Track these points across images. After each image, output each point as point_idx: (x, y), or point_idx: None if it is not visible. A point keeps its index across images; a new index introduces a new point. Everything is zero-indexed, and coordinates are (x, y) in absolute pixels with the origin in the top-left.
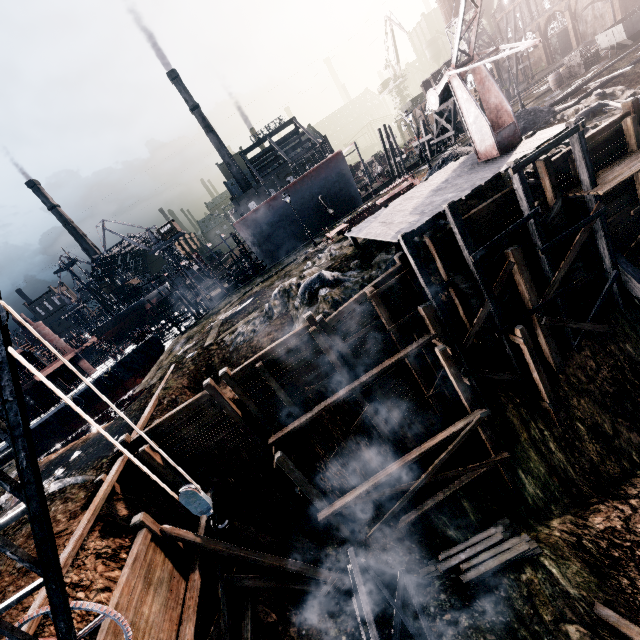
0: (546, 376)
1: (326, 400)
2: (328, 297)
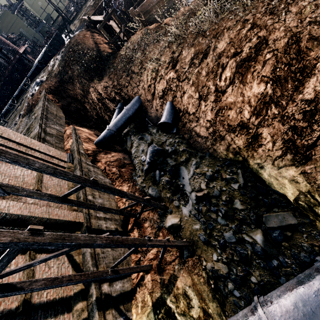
0: None
1: None
2: None
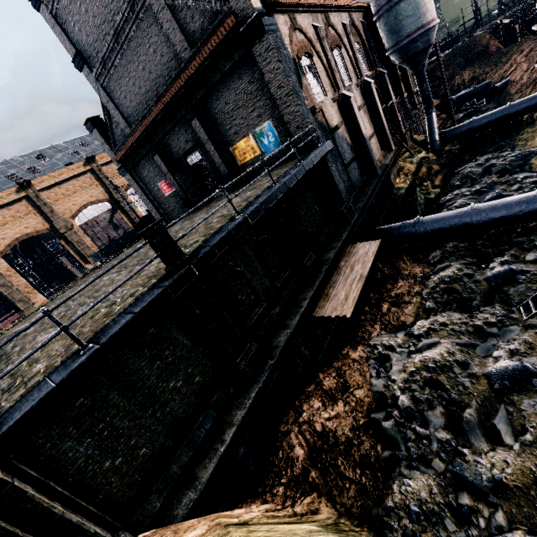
0: None
1: None
2: None
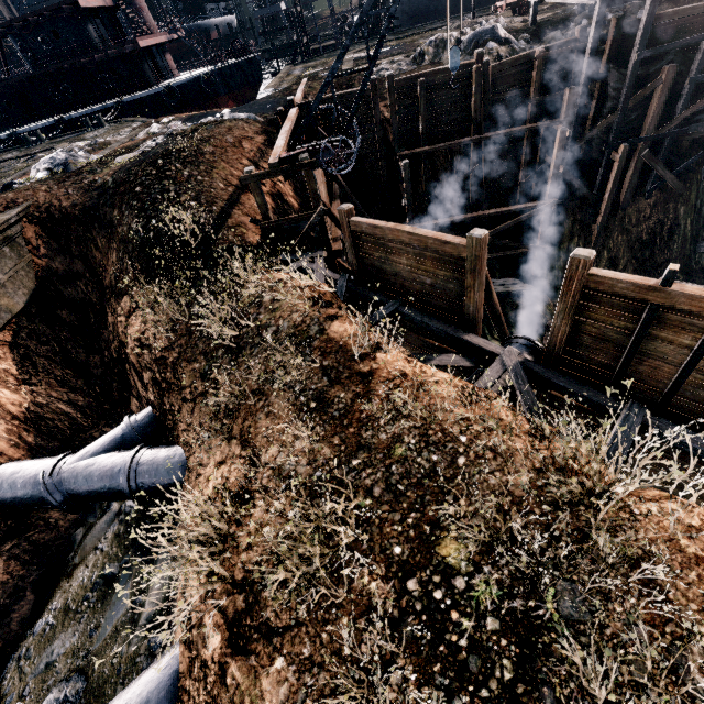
0: (611, 207)
1: (453, 141)
2: (494, 51)
